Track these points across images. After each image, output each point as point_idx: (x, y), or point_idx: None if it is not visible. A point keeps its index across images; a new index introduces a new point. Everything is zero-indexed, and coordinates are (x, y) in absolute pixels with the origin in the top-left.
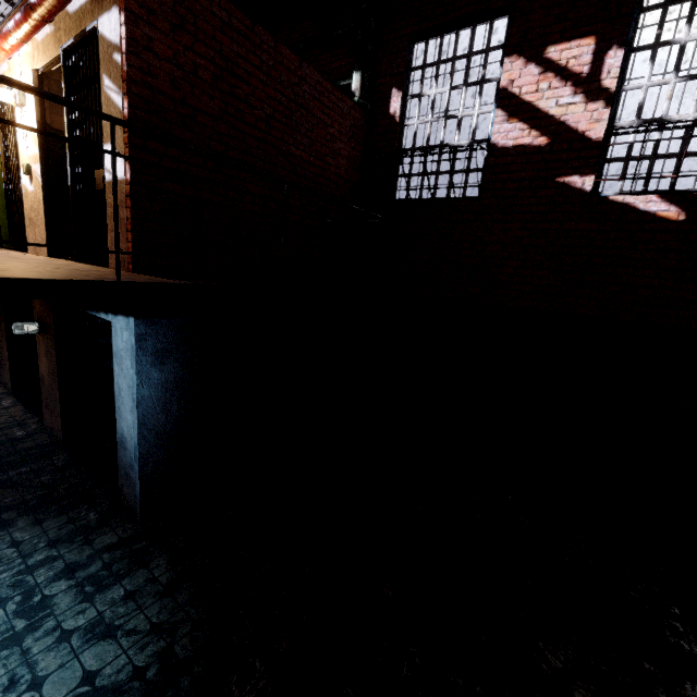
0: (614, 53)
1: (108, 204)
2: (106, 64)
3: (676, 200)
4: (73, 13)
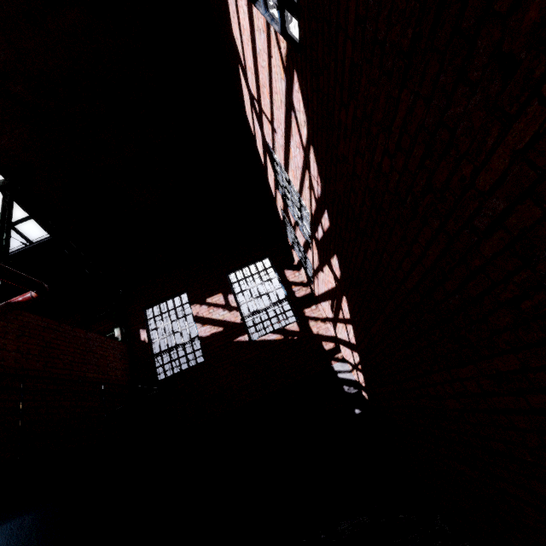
0: (230, 296)
1: None
2: None
3: (277, 332)
4: None
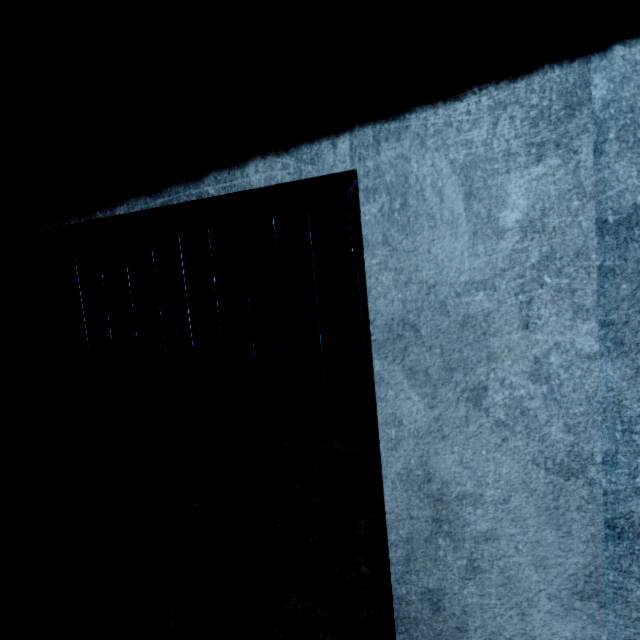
0: None
1: None
2: None
3: None
4: None
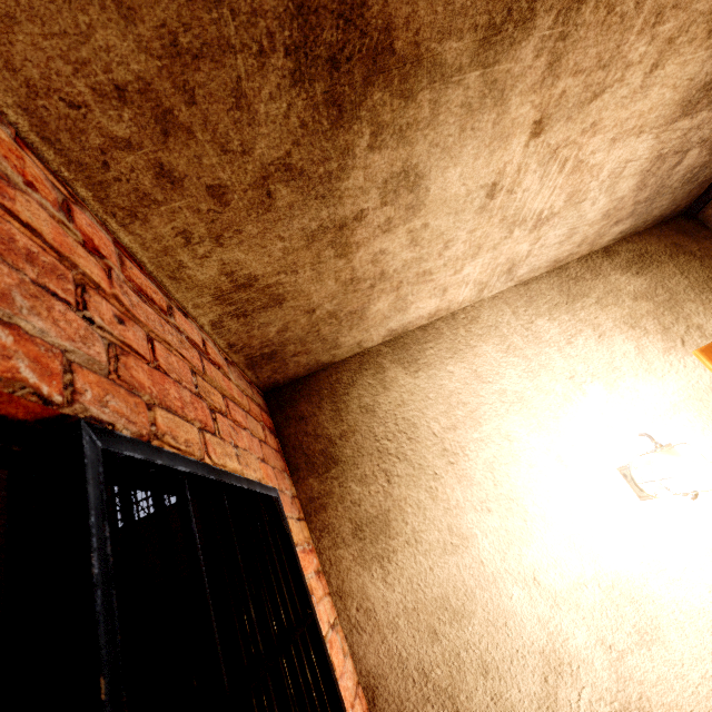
0: None
1: None
2: None
3: None
4: None
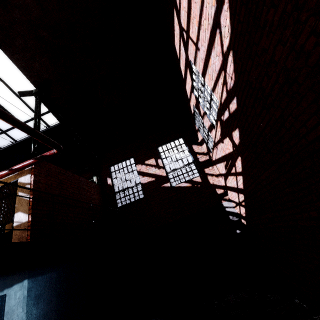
0: (159, 160)
1: (14, 234)
2: (21, 189)
3: (188, 182)
4: (3, 179)
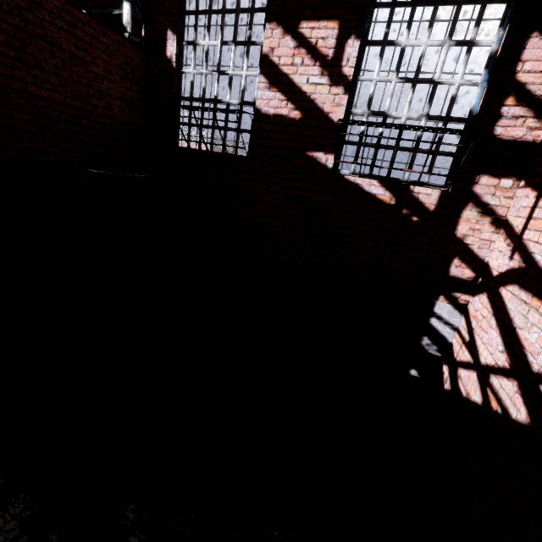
0: (353, 43)
1: None
2: None
3: (390, 187)
4: None
